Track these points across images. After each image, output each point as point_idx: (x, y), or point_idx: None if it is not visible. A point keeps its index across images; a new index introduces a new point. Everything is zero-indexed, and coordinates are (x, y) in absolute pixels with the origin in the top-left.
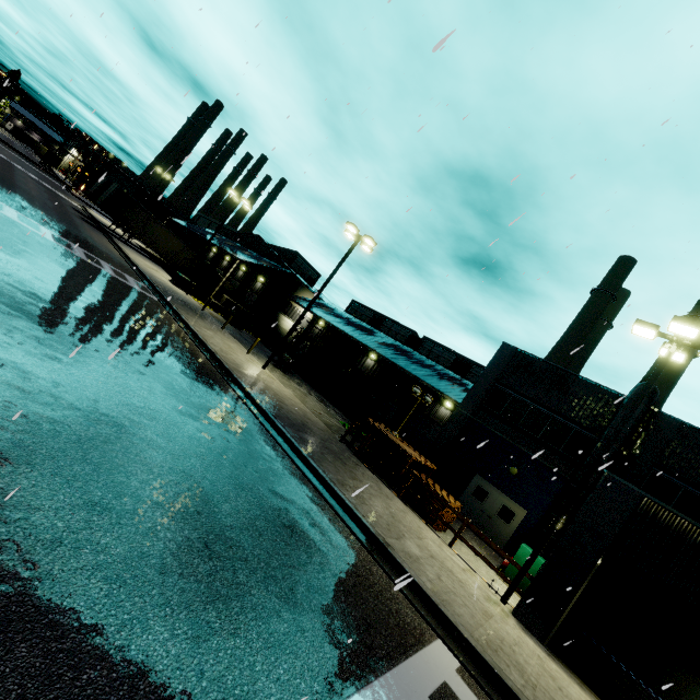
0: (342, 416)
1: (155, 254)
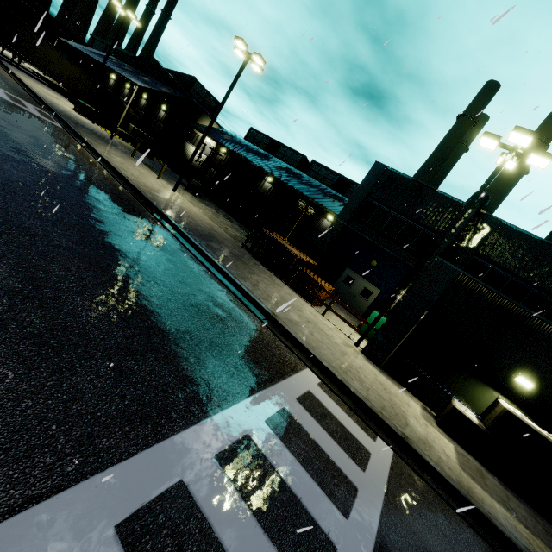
0: (246, 230)
1: (55, 82)
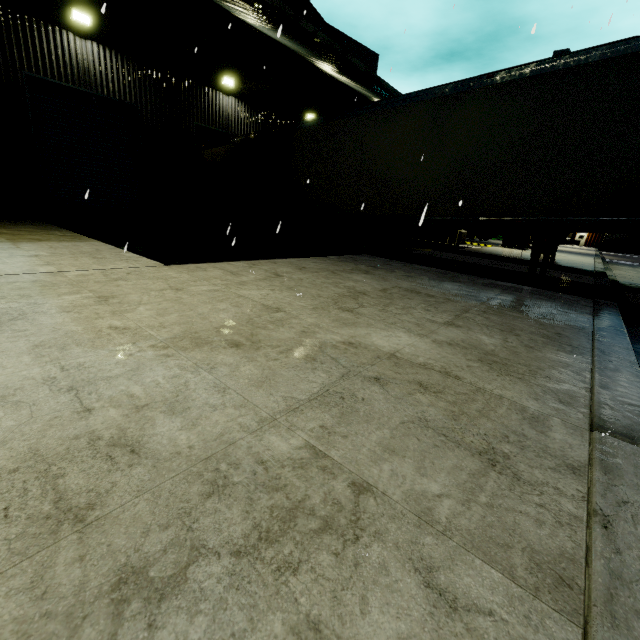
0: None
1: None
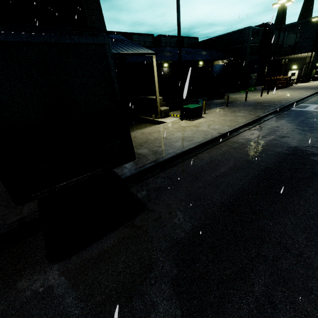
0: None
1: None
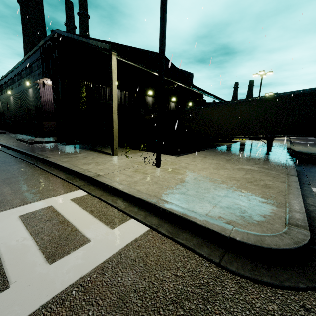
0: None
1: (91, 153)
